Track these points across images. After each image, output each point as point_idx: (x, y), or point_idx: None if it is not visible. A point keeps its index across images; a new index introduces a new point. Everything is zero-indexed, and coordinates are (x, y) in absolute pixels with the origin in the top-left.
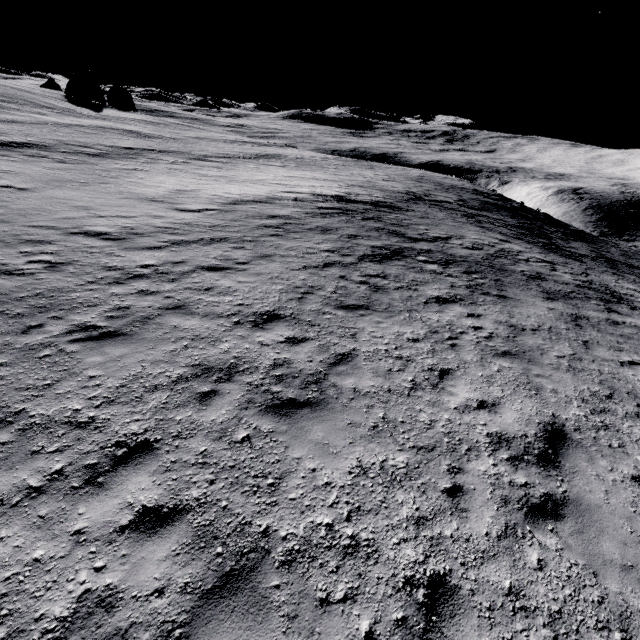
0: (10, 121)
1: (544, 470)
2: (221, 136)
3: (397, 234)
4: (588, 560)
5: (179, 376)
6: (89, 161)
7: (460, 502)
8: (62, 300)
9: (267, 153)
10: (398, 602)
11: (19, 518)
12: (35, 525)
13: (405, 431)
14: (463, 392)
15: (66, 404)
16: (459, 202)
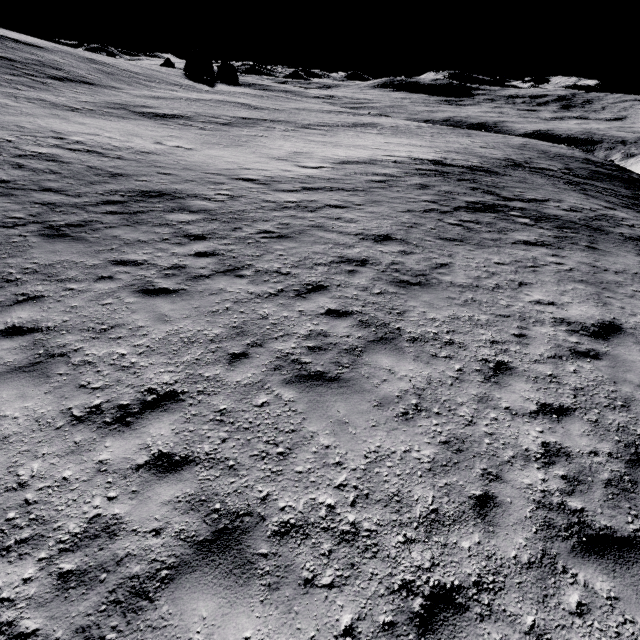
0: (157, 97)
1: (594, 339)
2: (318, 107)
3: (492, 194)
4: (612, 377)
5: (332, 261)
6: (222, 129)
7: (523, 340)
8: (246, 216)
9: (363, 122)
10: (477, 364)
11: (270, 302)
12: (279, 306)
13: (488, 306)
14: (537, 295)
15: (272, 265)
16: (564, 170)
